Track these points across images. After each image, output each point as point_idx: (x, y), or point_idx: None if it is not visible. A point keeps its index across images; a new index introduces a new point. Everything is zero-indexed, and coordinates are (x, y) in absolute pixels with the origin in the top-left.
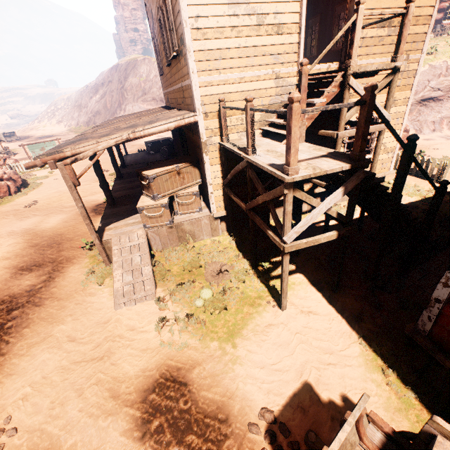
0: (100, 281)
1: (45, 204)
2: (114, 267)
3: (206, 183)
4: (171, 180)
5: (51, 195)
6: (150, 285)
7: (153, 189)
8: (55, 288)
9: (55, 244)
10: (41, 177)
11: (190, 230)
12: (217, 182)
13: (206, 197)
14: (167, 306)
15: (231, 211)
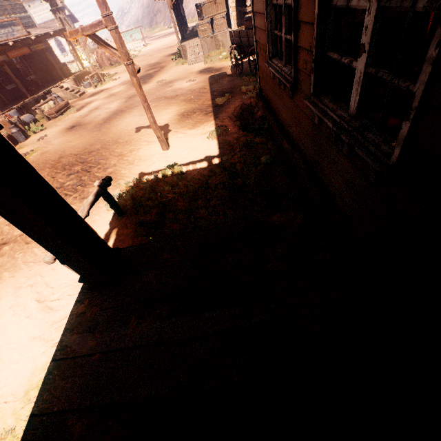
0: (182, 63)
1: (145, 59)
2: (187, 54)
3: (228, 7)
4: (211, 8)
5: (146, 57)
6: (202, 58)
7: (203, 12)
8: (165, 69)
9: (158, 64)
10: (136, 53)
11: (221, 41)
12: (234, 6)
13: (230, 22)
14: (208, 60)
15: (242, 26)
